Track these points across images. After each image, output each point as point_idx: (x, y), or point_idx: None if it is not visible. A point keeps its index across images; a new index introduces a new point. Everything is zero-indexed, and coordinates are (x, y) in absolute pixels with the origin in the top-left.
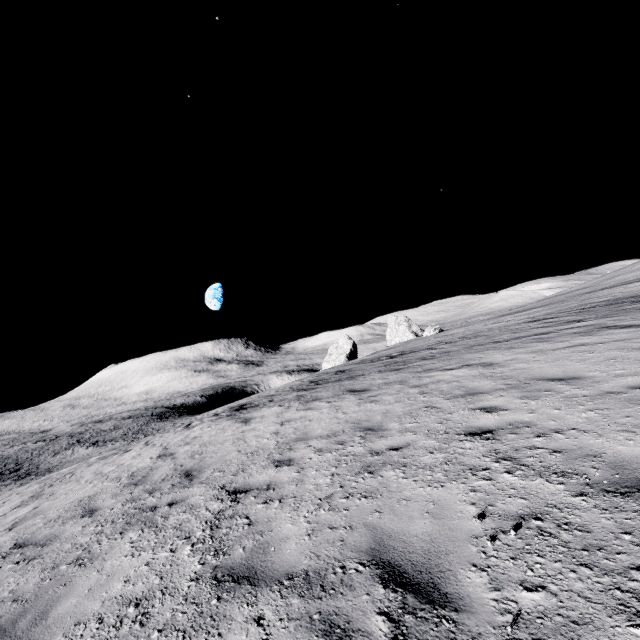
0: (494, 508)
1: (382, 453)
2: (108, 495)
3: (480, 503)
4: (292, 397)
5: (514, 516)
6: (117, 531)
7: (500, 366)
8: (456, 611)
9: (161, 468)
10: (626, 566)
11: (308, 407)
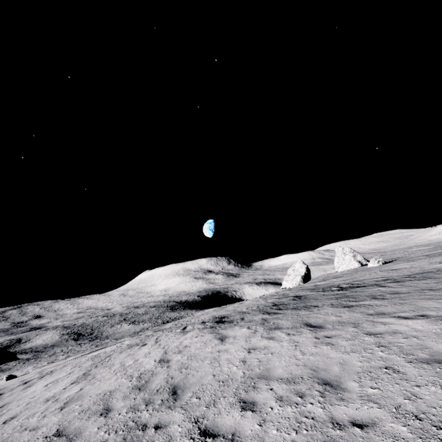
0: None
1: (344, 427)
2: (121, 395)
3: None
4: (258, 320)
5: None
6: None
7: None
8: None
9: (158, 376)
10: None
11: (271, 336)
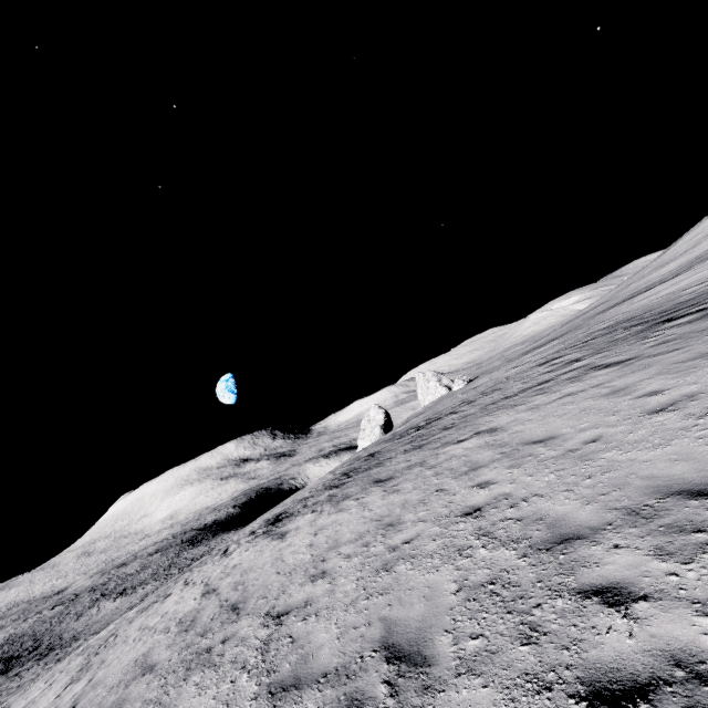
0: (467, 581)
1: (397, 548)
2: (162, 648)
3: (459, 579)
4: (324, 498)
5: (478, 585)
6: (180, 679)
7: (502, 431)
8: (429, 666)
9: (207, 608)
10: (531, 606)
11: (339, 509)
